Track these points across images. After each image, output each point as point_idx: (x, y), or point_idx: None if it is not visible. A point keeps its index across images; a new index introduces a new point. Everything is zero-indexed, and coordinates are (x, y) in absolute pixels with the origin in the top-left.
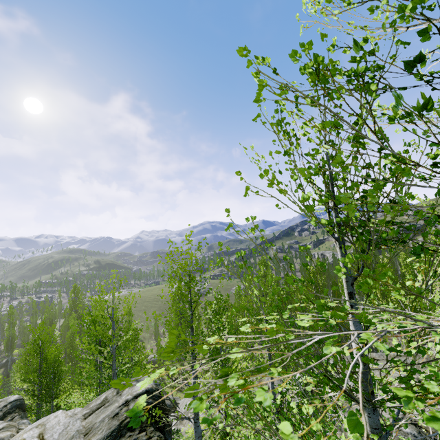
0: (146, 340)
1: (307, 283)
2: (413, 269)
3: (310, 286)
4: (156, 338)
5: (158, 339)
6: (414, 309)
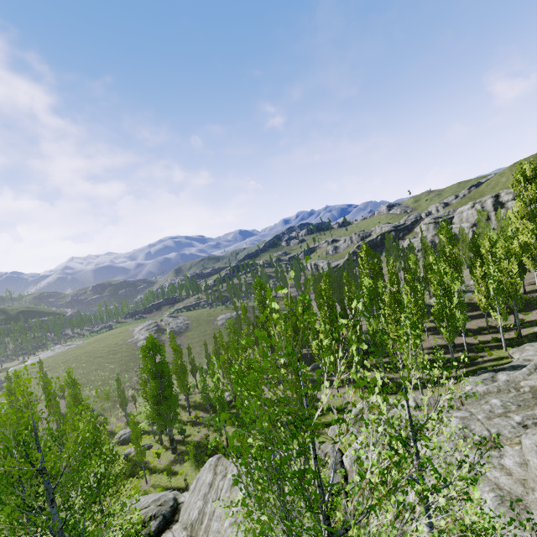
0: (108, 412)
1: (319, 303)
2: (440, 274)
3: (323, 306)
4: (123, 407)
5: (126, 407)
6: (440, 317)
